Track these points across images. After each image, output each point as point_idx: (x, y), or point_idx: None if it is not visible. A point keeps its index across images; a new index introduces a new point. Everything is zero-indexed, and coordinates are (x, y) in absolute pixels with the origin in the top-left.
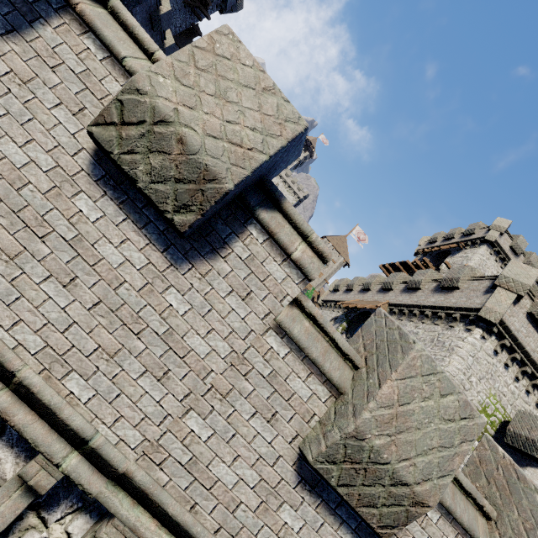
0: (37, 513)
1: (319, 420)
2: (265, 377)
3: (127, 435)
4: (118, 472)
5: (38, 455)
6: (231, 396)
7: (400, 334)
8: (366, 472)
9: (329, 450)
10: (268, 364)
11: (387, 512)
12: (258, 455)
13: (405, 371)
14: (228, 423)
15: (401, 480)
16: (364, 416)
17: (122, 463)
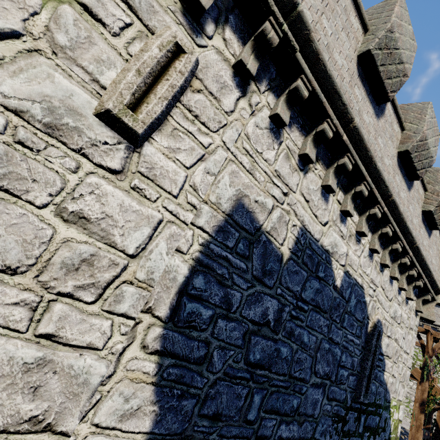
0: (255, 83)
1: (361, 44)
2: (343, 8)
3: (307, 13)
4: (310, 33)
5: (270, 17)
6: (334, 13)
7: (384, 2)
8: (391, 56)
9: (380, 40)
10: (343, 1)
11: (394, 82)
12: (346, 54)
13: (400, 3)
14: (335, 30)
15: (401, 60)
16: (393, 19)
17: (311, 26)
